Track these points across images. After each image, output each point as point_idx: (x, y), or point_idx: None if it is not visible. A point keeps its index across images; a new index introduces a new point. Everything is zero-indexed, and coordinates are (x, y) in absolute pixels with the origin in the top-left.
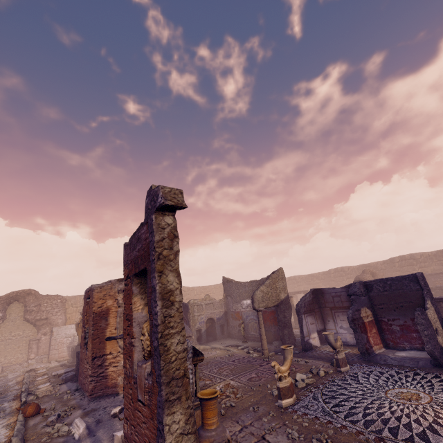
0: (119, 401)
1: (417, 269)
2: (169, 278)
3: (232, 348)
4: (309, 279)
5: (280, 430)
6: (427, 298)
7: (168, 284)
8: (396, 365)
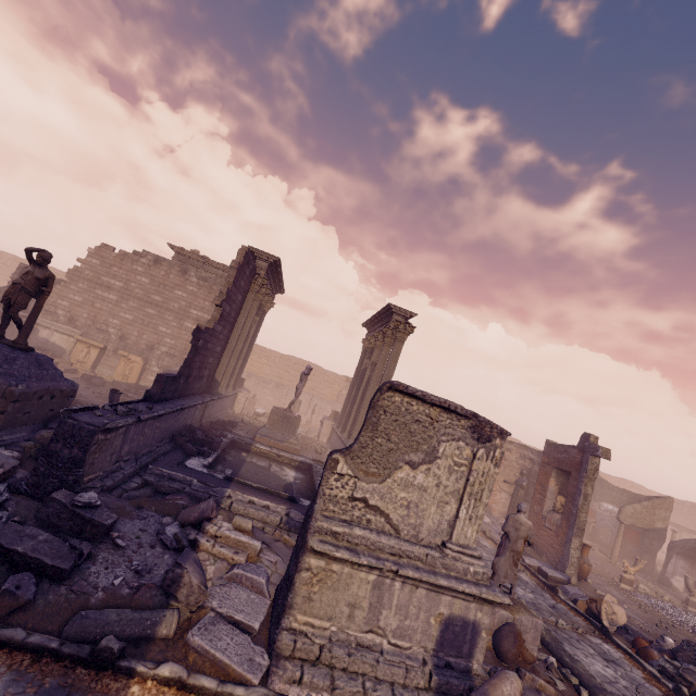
0: (495, 518)
1: None
2: (588, 488)
3: None
4: None
5: (615, 590)
6: None
7: (587, 490)
8: None
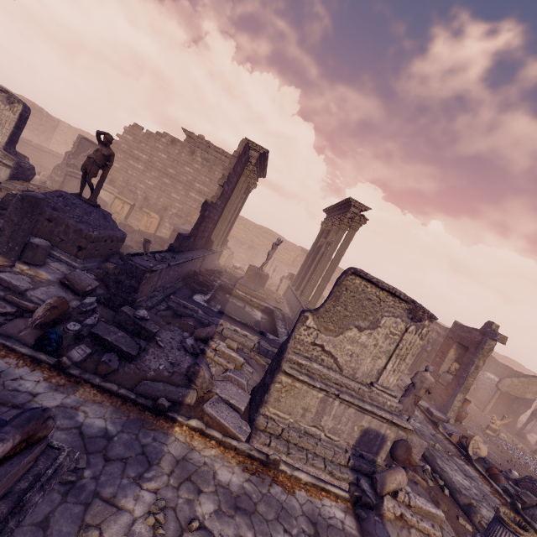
0: None
1: None
2: (481, 362)
3: None
4: None
5: (481, 433)
6: None
7: (479, 363)
8: None
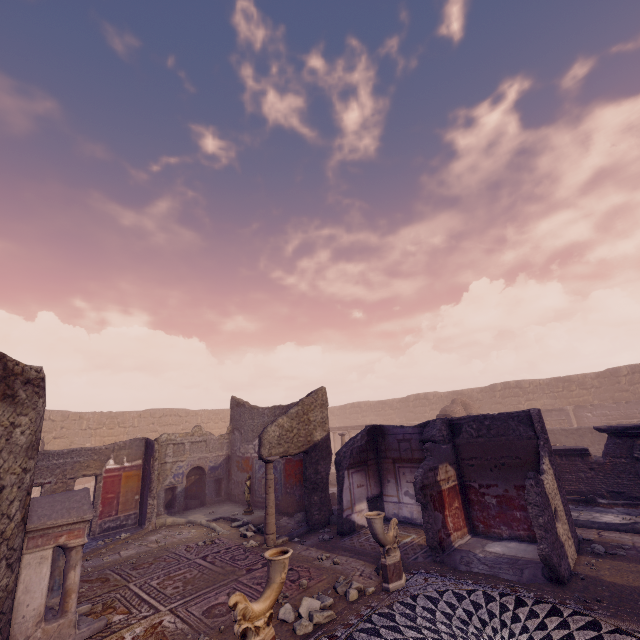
0: None
1: (524, 402)
2: None
3: (222, 524)
4: (379, 408)
5: None
6: (544, 454)
7: None
8: (485, 576)
